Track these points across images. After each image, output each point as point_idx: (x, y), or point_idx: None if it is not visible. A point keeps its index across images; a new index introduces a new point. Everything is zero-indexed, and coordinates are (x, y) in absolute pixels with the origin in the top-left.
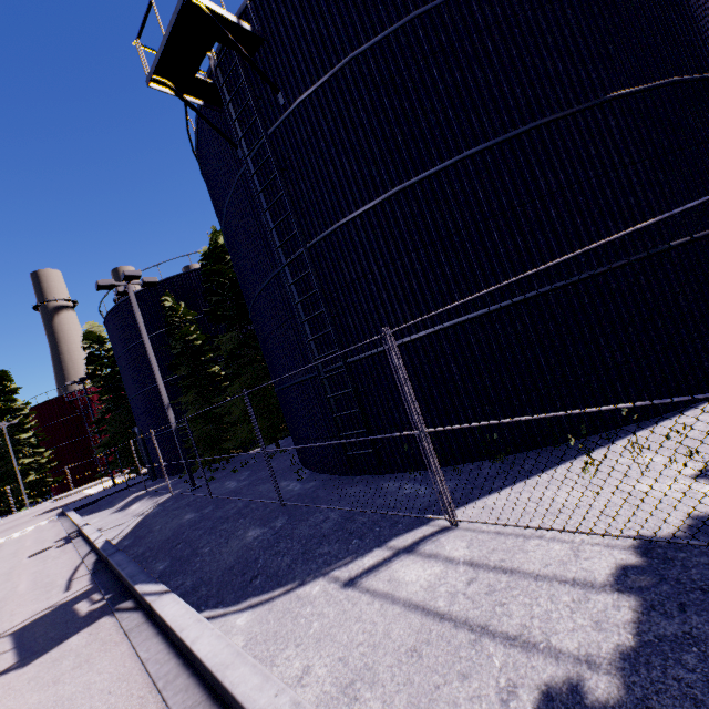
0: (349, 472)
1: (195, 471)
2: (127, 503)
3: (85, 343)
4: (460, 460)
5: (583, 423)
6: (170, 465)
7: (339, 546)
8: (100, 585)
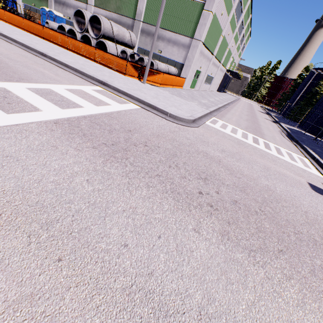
0: (299, 127)
1: (286, 117)
2: (272, 113)
3: (303, 69)
4: (308, 132)
5: (321, 137)
6: (284, 113)
7: (286, 124)
8: (267, 114)
